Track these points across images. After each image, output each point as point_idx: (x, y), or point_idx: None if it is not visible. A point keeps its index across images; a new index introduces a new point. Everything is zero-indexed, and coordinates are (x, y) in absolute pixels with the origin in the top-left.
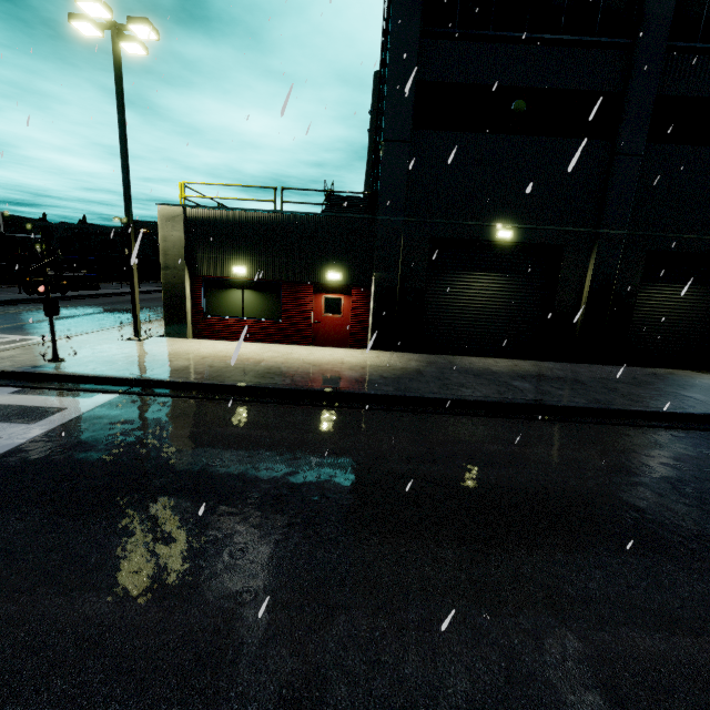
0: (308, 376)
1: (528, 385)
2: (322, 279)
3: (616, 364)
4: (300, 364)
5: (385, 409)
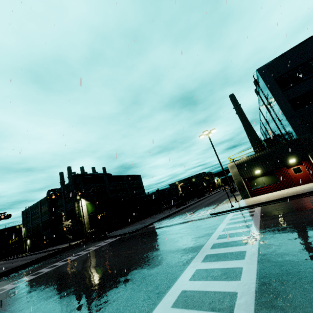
0: (312, 188)
1: None
2: (287, 163)
3: None
4: (303, 189)
5: None
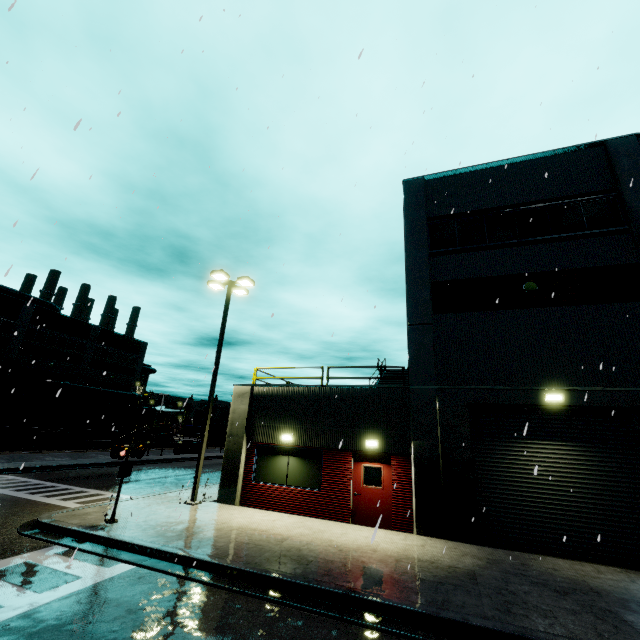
0: (326, 565)
1: None
2: (360, 446)
3: None
4: (325, 546)
5: (408, 636)
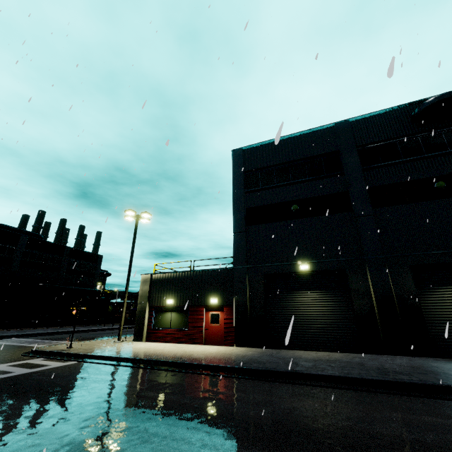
0: (172, 356)
1: (310, 364)
2: (208, 302)
3: (430, 356)
4: (178, 351)
5: (192, 372)
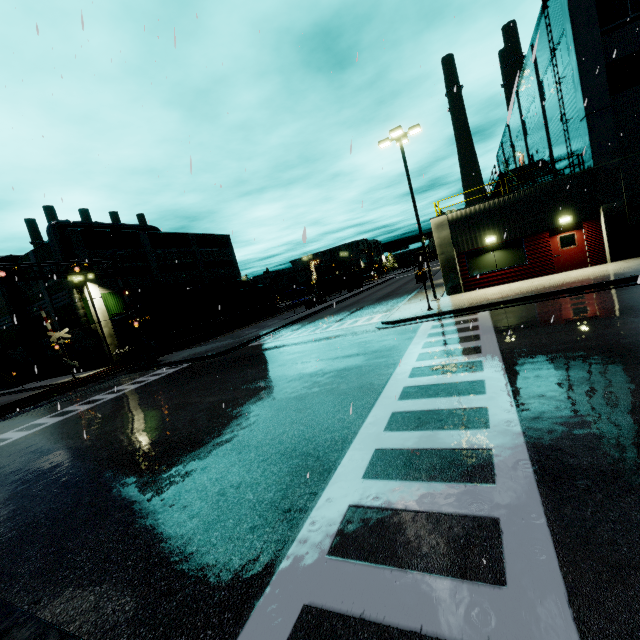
0: (594, 279)
1: None
2: (554, 225)
3: None
4: (573, 278)
5: None
